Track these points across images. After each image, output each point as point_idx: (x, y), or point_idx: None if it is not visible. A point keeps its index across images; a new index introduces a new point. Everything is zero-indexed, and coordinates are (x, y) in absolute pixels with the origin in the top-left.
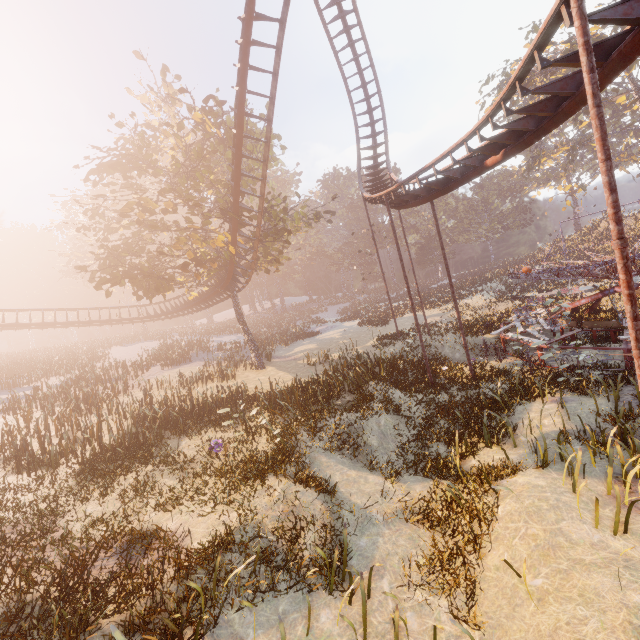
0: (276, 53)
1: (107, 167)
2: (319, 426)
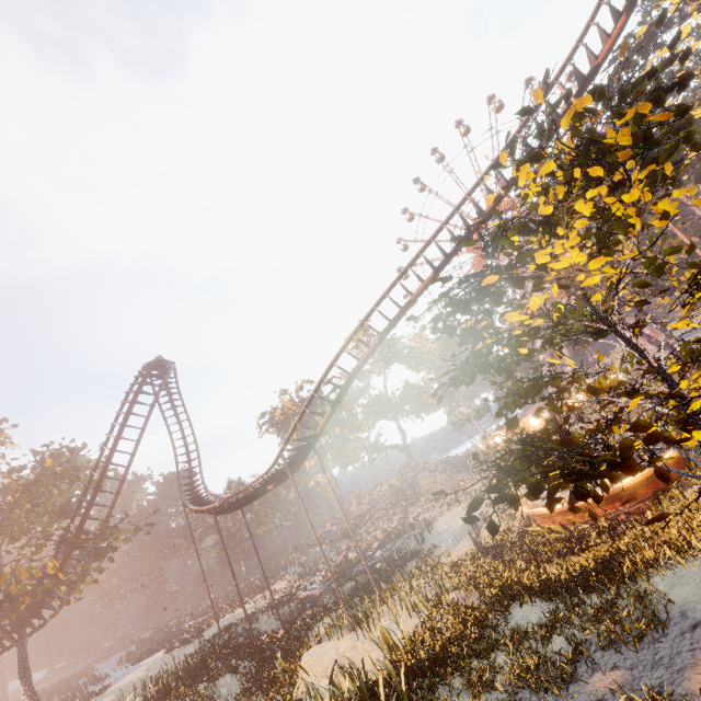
0: (142, 430)
1: None
2: None
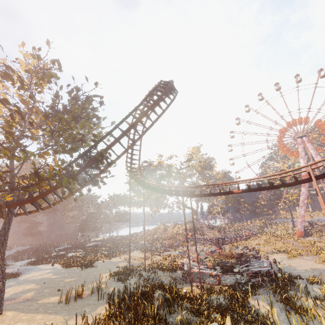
0: (161, 113)
1: None
2: None
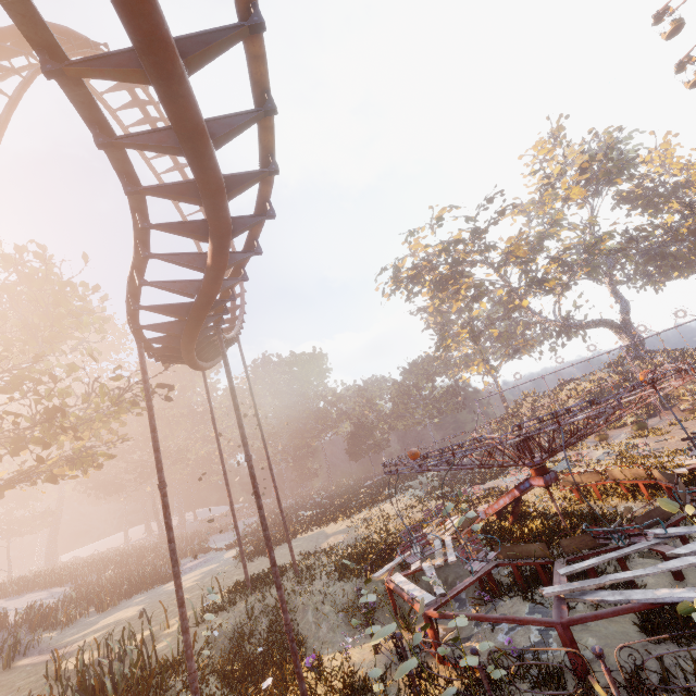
0: None
1: None
2: None
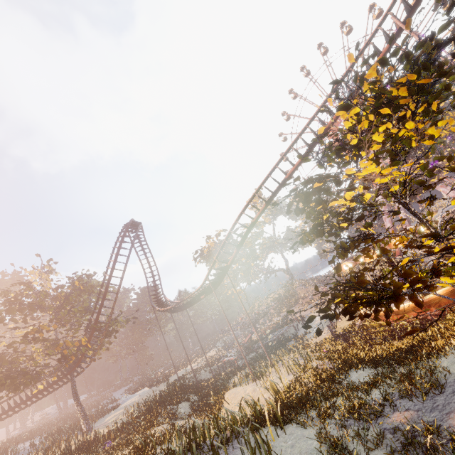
0: (125, 264)
1: (12, 311)
2: (157, 415)
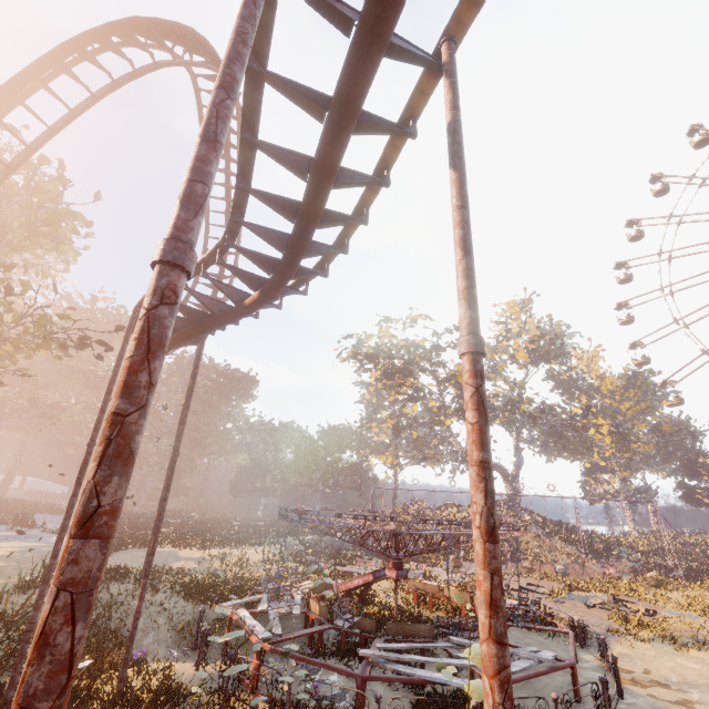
0: (89, 98)
1: None
2: None
